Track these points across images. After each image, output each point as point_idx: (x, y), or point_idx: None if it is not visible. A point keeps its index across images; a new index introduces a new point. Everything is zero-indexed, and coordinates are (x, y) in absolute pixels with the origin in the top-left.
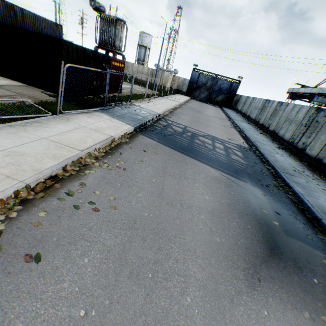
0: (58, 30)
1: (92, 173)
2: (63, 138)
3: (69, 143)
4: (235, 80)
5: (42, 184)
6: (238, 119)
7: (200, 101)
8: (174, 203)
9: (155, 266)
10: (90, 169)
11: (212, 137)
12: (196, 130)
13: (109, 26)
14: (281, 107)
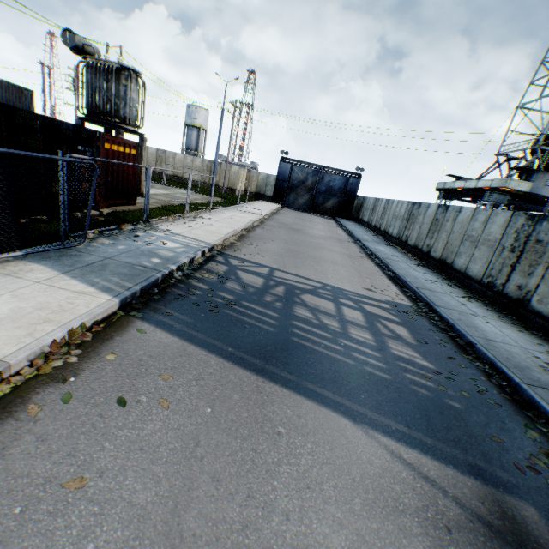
0: (25, 98)
1: None
2: None
3: None
4: (351, 173)
5: None
6: (369, 238)
7: (299, 209)
8: None
9: None
10: None
11: (332, 290)
12: (296, 275)
13: (105, 79)
14: (447, 215)
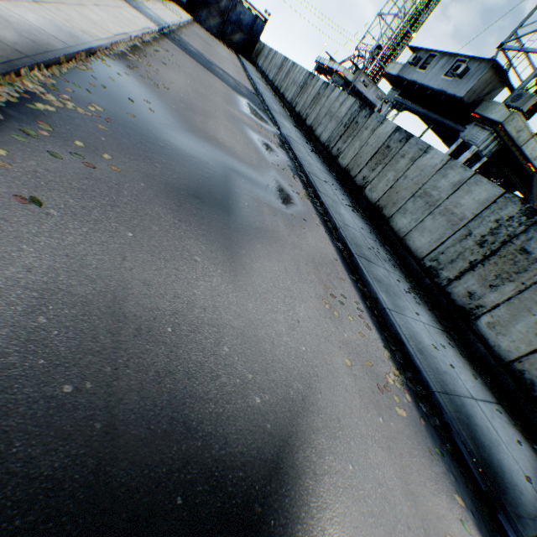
0: None
1: (157, 48)
2: (122, 13)
3: (129, 20)
4: (260, 15)
5: (139, 40)
6: (255, 75)
7: (209, 32)
8: (207, 82)
9: (206, 89)
10: (154, 46)
11: (225, 73)
12: (211, 61)
13: None
14: (293, 69)
